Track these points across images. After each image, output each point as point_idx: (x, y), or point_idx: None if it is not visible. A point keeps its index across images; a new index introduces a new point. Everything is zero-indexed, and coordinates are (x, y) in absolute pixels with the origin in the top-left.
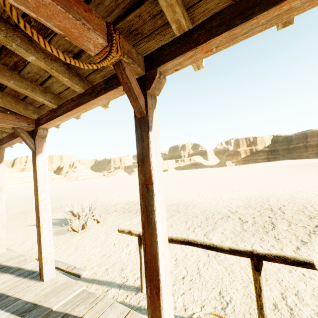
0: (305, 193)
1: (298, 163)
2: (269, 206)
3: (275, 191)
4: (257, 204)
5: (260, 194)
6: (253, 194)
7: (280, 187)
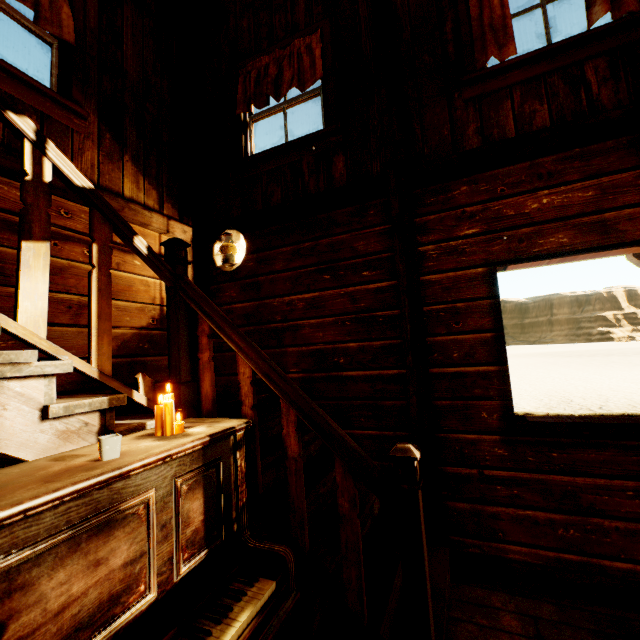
0: (612, 391)
1: (545, 351)
2: (581, 406)
3: (563, 389)
4: (561, 405)
5: (545, 392)
6: (534, 393)
7: (563, 383)
